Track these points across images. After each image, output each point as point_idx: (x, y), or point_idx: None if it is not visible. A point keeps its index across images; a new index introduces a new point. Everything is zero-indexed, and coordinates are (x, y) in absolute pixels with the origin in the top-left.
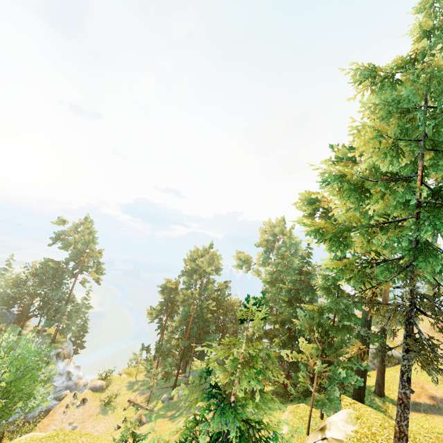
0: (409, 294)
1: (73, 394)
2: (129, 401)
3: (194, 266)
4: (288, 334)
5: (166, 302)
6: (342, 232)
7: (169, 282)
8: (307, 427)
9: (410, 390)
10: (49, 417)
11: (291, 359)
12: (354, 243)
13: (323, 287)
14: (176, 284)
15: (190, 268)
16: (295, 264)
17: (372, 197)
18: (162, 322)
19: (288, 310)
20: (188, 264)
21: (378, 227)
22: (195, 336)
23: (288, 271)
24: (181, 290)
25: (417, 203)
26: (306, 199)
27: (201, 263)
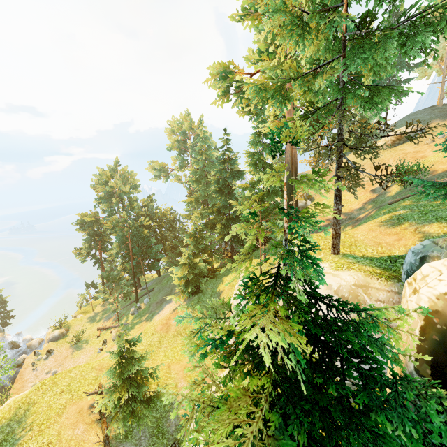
0: (339, 133)
1: (32, 354)
2: (98, 329)
3: (108, 189)
4: (225, 218)
5: (92, 237)
6: (281, 87)
7: (85, 216)
8: (260, 270)
9: (341, 205)
10: (18, 381)
11: (232, 236)
12: (294, 95)
13: (252, 164)
14: (95, 216)
15: (104, 195)
16: (214, 156)
17: (310, 34)
18: (96, 257)
19: (221, 198)
20: (100, 190)
21: (312, 73)
22: (140, 254)
23: (209, 165)
24: (104, 219)
25: (343, 39)
26: (217, 73)
27: (115, 184)
